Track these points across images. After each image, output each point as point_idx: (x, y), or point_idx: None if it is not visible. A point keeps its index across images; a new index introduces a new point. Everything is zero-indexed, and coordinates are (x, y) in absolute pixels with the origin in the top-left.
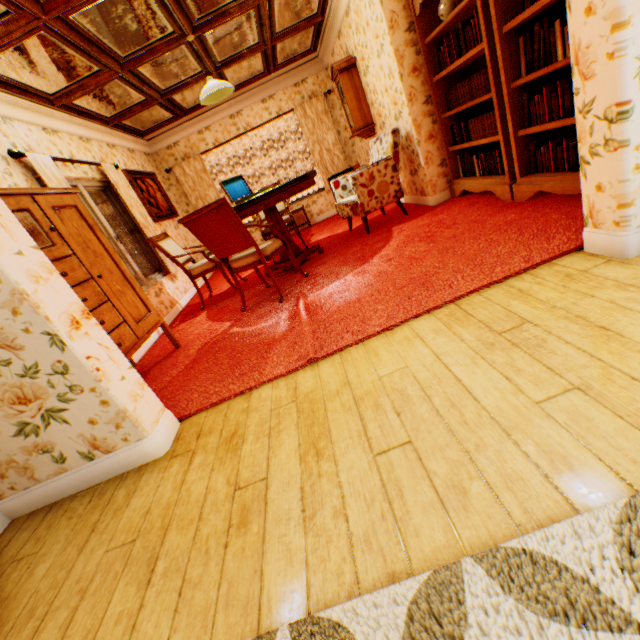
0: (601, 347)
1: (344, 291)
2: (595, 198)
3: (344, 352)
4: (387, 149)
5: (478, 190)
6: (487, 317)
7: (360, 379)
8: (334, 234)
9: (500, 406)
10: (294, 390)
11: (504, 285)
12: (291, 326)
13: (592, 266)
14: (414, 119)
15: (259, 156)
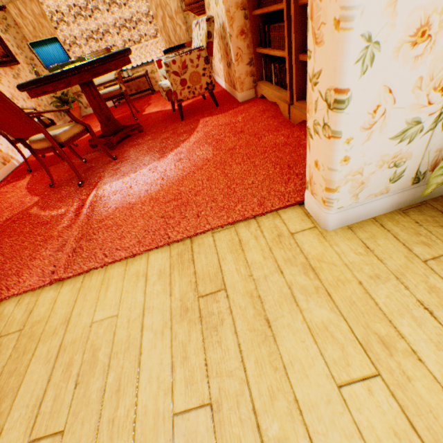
0: (254, 350)
1: (130, 190)
2: (314, 171)
3: (88, 274)
4: (203, 37)
5: (271, 99)
6: (202, 269)
7: (78, 319)
8: (164, 109)
9: (148, 407)
10: (29, 314)
11: (234, 229)
12: (72, 222)
13: (301, 230)
14: (227, 9)
15: (103, 10)
